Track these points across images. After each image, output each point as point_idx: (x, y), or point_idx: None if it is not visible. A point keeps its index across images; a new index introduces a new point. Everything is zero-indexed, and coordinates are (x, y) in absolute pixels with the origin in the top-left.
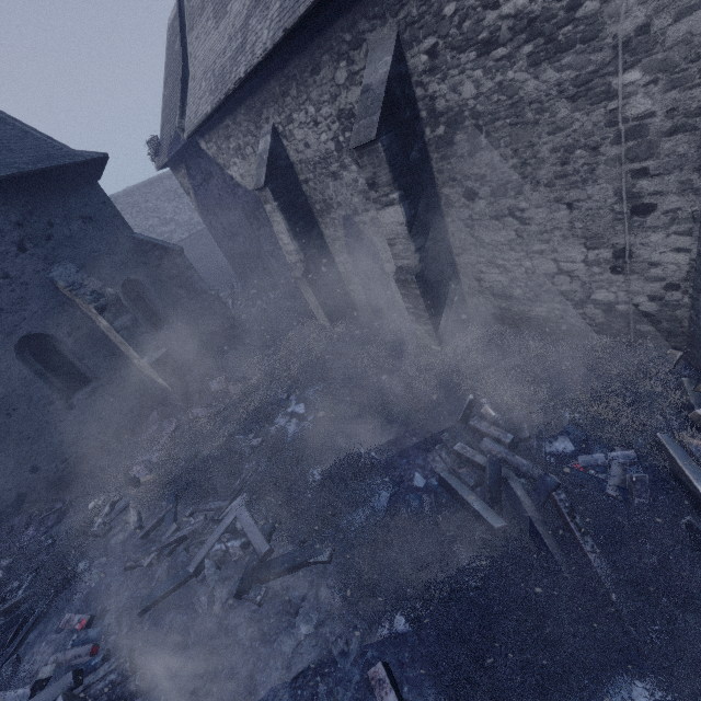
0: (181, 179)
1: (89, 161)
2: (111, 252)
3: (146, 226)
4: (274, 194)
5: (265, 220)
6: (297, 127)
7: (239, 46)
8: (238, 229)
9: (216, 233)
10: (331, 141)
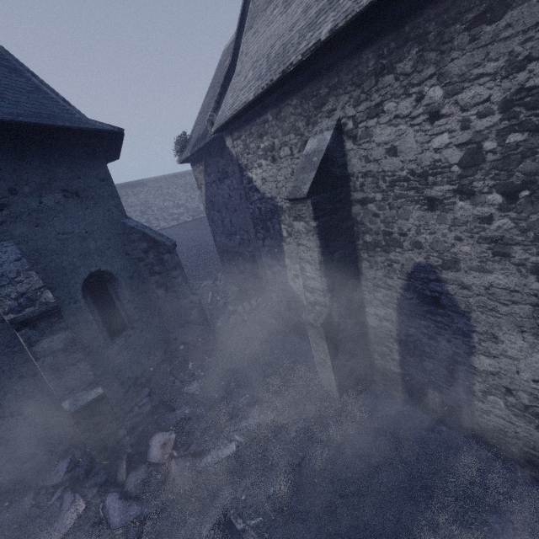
0: (197, 174)
1: (101, 134)
2: (87, 236)
3: (162, 206)
4: (315, 210)
5: (276, 232)
6: (384, 123)
7: (324, 5)
8: (238, 230)
9: (215, 228)
10: (456, 148)
